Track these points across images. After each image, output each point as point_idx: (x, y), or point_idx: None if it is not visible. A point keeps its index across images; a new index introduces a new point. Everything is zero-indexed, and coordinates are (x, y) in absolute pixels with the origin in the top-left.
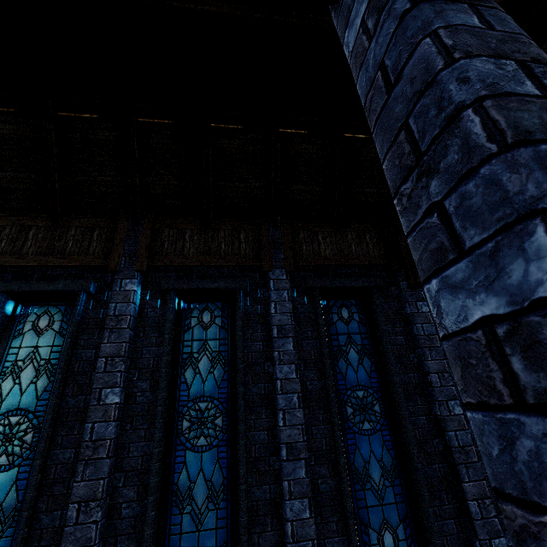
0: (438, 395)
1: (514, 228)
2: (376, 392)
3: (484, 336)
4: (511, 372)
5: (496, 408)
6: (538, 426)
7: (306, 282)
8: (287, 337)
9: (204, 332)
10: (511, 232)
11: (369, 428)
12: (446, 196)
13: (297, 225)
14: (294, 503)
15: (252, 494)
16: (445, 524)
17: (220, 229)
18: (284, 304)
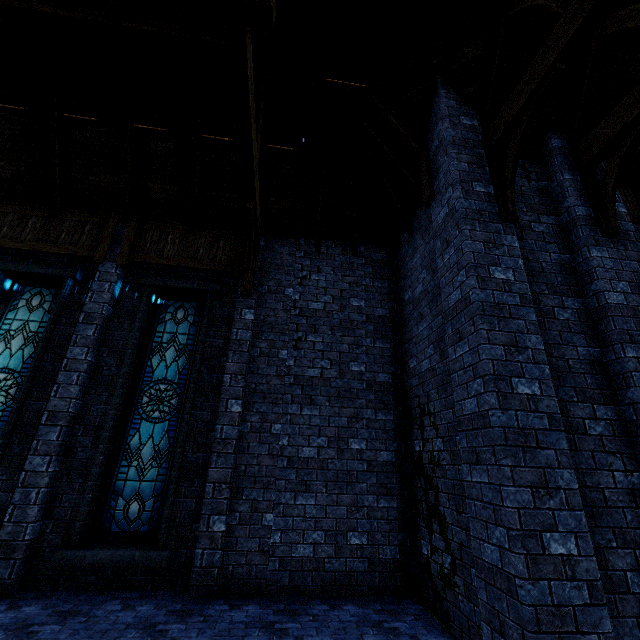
0: (222, 393)
1: None
2: (180, 388)
3: None
4: None
5: None
6: None
7: (139, 278)
8: (92, 323)
9: (29, 313)
10: None
11: (158, 417)
12: None
13: (150, 223)
14: (36, 458)
15: (11, 450)
16: (186, 501)
17: (67, 219)
18: (101, 295)
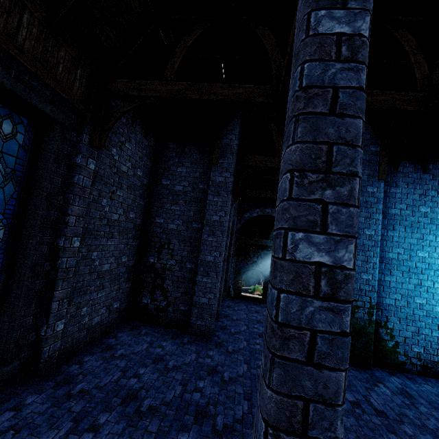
0: (70, 232)
1: (349, 238)
2: (7, 219)
3: (315, 268)
4: (319, 285)
5: (304, 295)
6: (319, 304)
7: None
8: None
9: None
10: (347, 239)
11: None
12: (331, 203)
13: None
14: None
15: None
16: (25, 321)
17: None
18: None
